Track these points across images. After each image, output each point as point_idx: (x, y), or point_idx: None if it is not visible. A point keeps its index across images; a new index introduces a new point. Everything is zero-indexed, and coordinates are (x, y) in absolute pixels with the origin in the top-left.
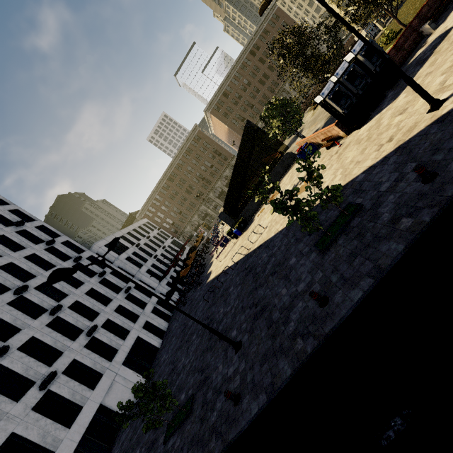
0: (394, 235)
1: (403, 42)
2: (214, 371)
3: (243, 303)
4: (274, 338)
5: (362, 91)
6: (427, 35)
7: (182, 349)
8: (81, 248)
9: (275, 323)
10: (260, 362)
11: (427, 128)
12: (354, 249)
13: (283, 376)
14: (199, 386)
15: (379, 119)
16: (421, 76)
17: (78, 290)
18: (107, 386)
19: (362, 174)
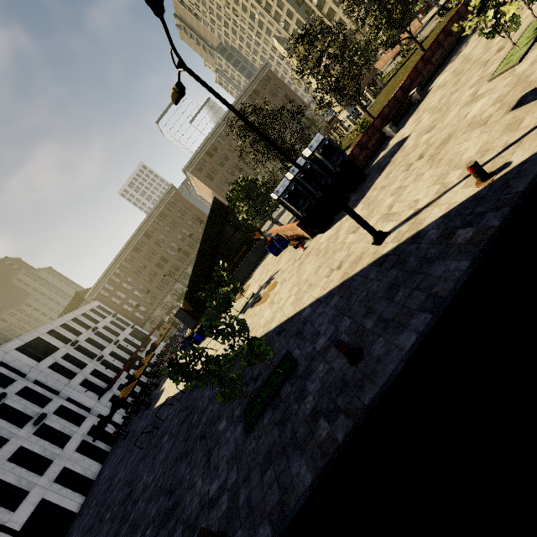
0: (308, 447)
1: (367, 141)
2: None
3: (164, 478)
4: None
5: (322, 192)
6: (390, 137)
7: (90, 534)
8: None
9: None
10: None
11: (368, 268)
12: (272, 446)
13: None
14: None
15: (338, 230)
16: (377, 188)
17: None
18: None
19: (308, 307)
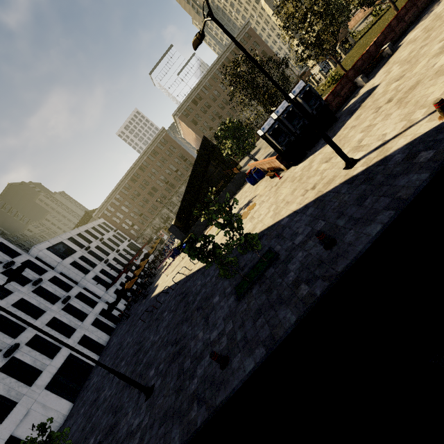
0: (292, 301)
1: (340, 89)
2: (124, 418)
3: (169, 336)
4: (178, 394)
5: (299, 131)
6: (360, 87)
7: (110, 375)
8: (16, 251)
9: (184, 374)
10: (160, 421)
11: (340, 186)
12: (261, 305)
13: None
14: (107, 433)
15: (312, 161)
16: (348, 127)
17: (3, 301)
18: (21, 416)
19: (286, 217)
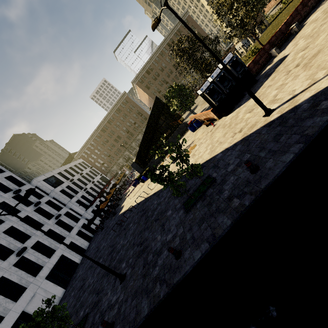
0: (227, 210)
1: (259, 59)
2: (105, 296)
3: (135, 240)
4: (144, 278)
5: (228, 90)
6: (274, 56)
7: (91, 269)
8: (22, 182)
9: (148, 264)
10: (132, 296)
11: (261, 129)
12: (204, 215)
13: (142, 315)
14: (93, 307)
15: (238, 112)
16: (265, 87)
17: (14, 217)
18: (29, 297)
19: (220, 153)
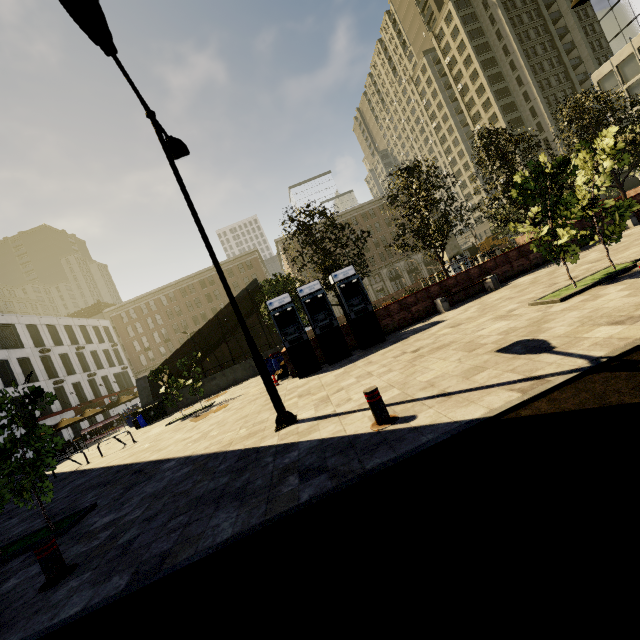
0: None
1: (413, 303)
2: None
3: None
4: None
5: (321, 331)
6: (440, 312)
7: None
8: None
9: None
10: None
11: (236, 453)
12: None
13: None
14: None
15: (305, 384)
16: (368, 360)
17: None
18: None
19: (177, 460)
